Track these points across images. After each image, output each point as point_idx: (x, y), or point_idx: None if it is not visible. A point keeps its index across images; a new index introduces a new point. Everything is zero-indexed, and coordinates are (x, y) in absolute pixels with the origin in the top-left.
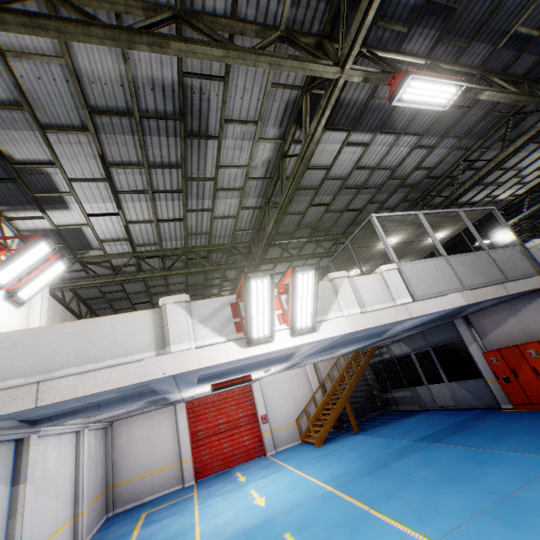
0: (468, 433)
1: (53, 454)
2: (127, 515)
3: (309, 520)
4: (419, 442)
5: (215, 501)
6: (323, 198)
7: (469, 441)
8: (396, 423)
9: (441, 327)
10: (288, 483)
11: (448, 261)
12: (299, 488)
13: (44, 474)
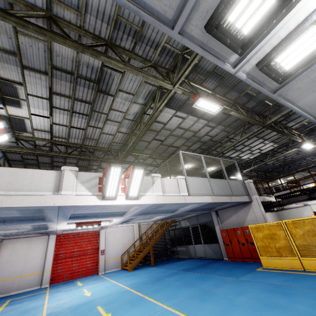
0: (204, 268)
1: None
2: None
3: (112, 300)
4: (181, 271)
5: (60, 294)
6: (160, 137)
7: (203, 271)
8: (174, 263)
9: (205, 215)
10: (106, 286)
11: (209, 180)
12: (112, 288)
13: None
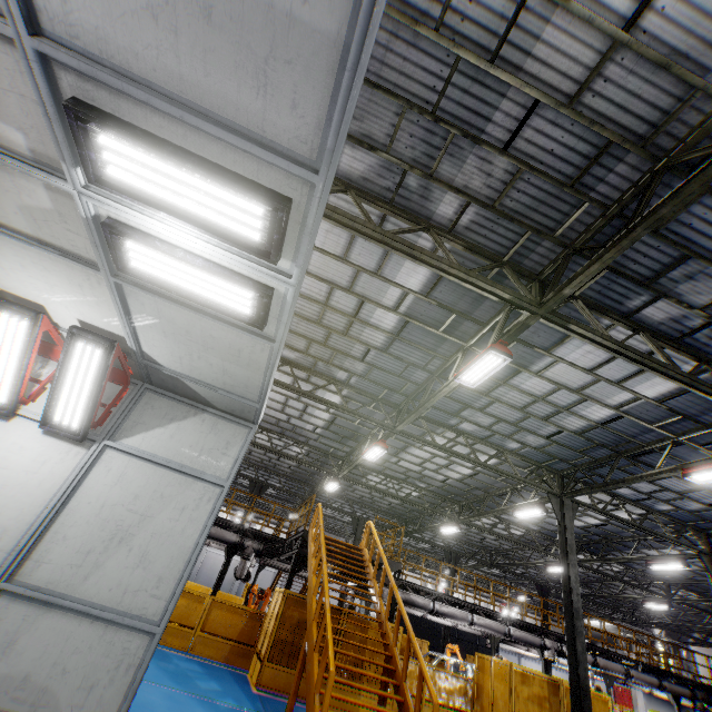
0: None
1: (535, 668)
2: None
3: None
4: None
5: None
6: None
7: None
8: None
9: None
10: None
11: None
12: None
13: None
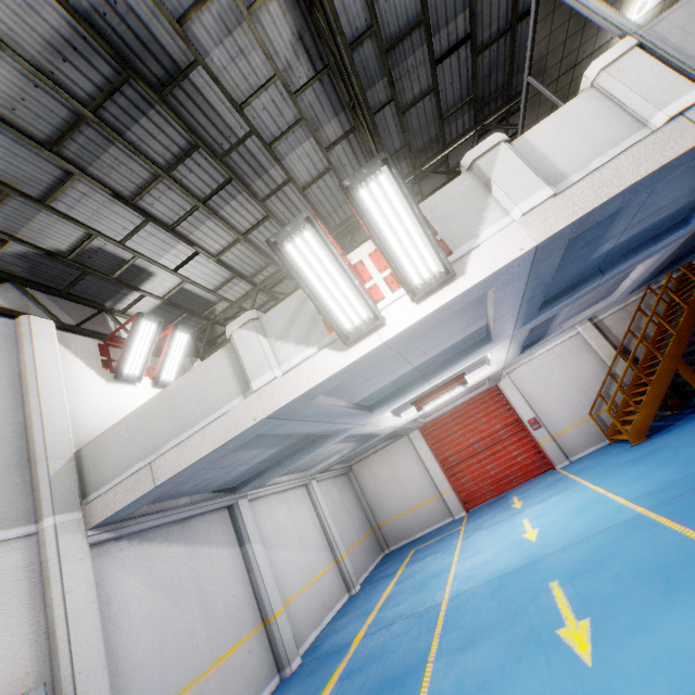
0: None
1: (281, 511)
2: (399, 553)
3: (592, 564)
4: None
5: (479, 536)
6: (450, 32)
7: None
8: None
9: None
10: (575, 506)
11: None
12: (589, 514)
13: (277, 530)
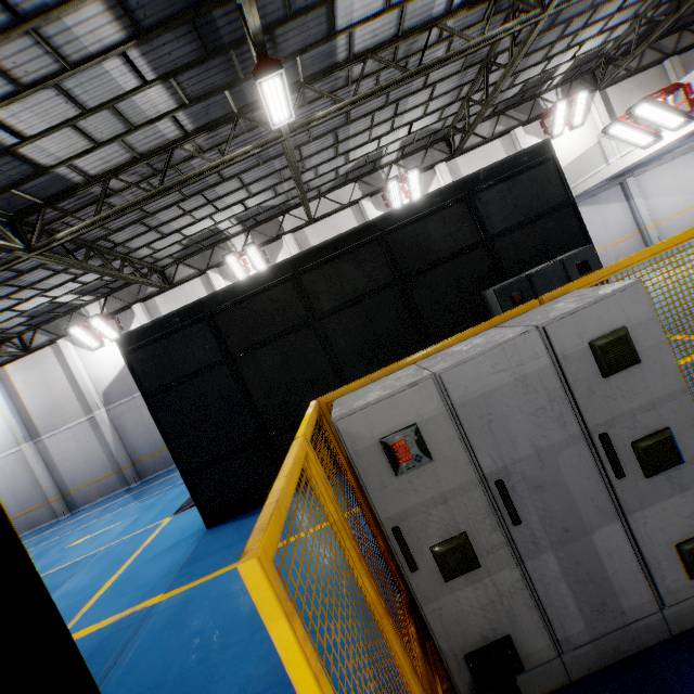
0: None
1: (664, 175)
2: None
3: None
4: None
5: None
6: None
7: None
8: None
9: None
10: None
11: None
12: None
13: (657, 188)
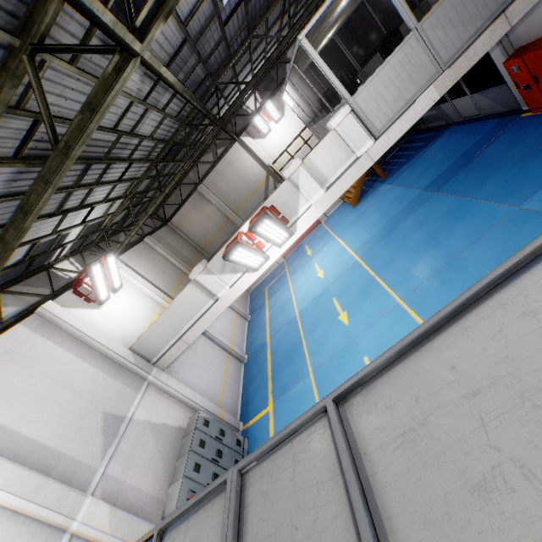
0: (468, 171)
1: None
2: (259, 291)
3: (344, 288)
4: (426, 191)
5: (298, 276)
6: (231, 4)
7: (462, 186)
8: (418, 159)
9: None
10: (334, 255)
11: (419, 35)
12: (340, 260)
13: None
